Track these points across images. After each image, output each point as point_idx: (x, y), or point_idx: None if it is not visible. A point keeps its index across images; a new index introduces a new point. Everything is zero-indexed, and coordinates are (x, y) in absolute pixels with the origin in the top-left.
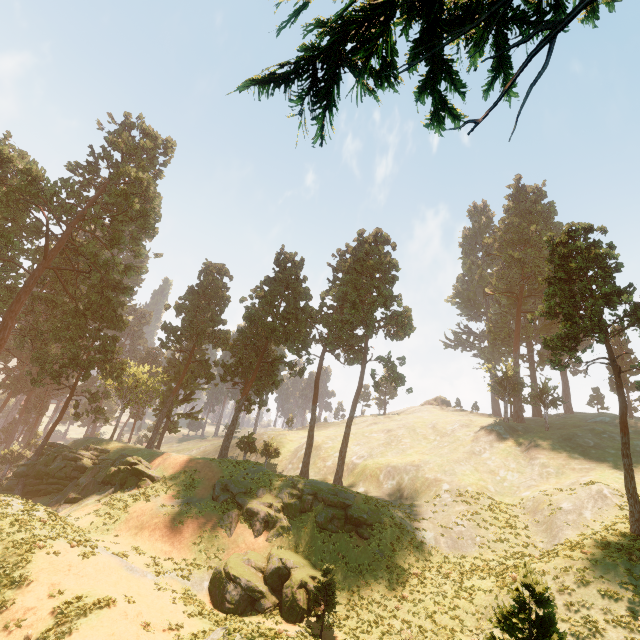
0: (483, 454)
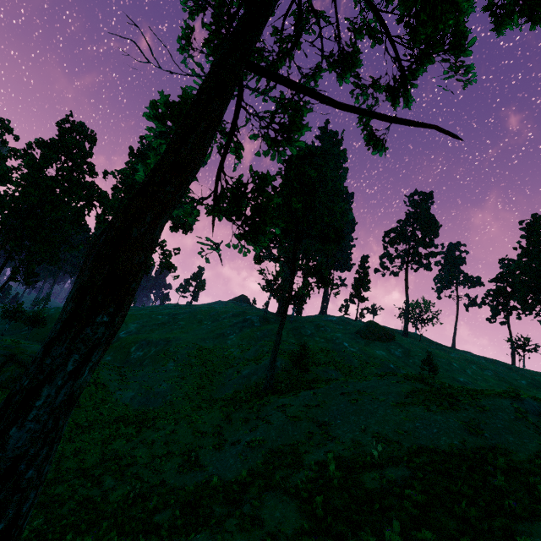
0: (230, 336)
